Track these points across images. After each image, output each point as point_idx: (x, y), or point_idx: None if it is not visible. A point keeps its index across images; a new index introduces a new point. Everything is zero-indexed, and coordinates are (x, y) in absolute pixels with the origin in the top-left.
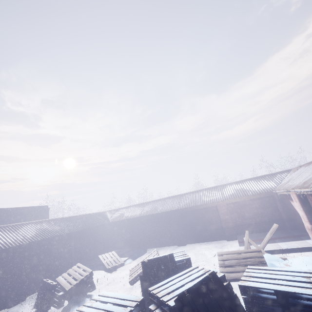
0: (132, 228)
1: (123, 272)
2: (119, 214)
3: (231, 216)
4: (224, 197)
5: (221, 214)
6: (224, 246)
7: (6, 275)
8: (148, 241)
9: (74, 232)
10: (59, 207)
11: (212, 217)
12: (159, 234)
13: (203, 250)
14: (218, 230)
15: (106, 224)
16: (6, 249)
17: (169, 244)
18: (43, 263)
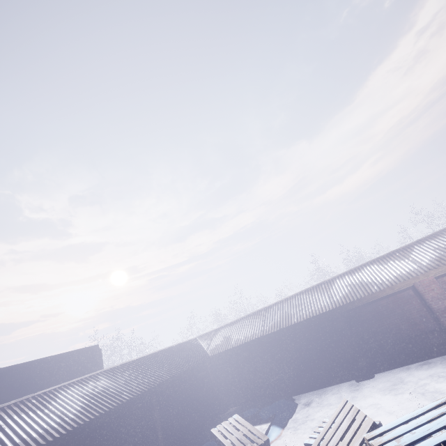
0: (253, 361)
1: None
2: (221, 339)
3: None
4: (422, 266)
5: (432, 300)
6: None
7: None
8: (290, 380)
9: (155, 387)
10: (115, 347)
11: (411, 310)
12: (310, 363)
13: (430, 383)
14: (434, 334)
15: (204, 360)
16: None
17: (337, 381)
18: None
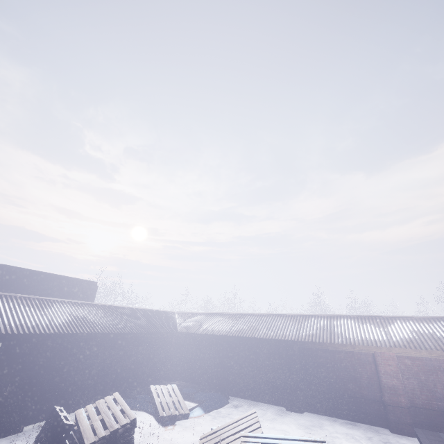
0: (210, 352)
1: (186, 433)
2: (193, 322)
3: (404, 383)
4: (391, 340)
5: (384, 374)
6: (387, 443)
7: (6, 378)
8: (233, 382)
9: (123, 334)
10: (112, 290)
11: (362, 374)
12: (255, 376)
13: (341, 438)
14: (373, 404)
15: (172, 332)
16: (19, 335)
17: (271, 401)
18: (66, 372)
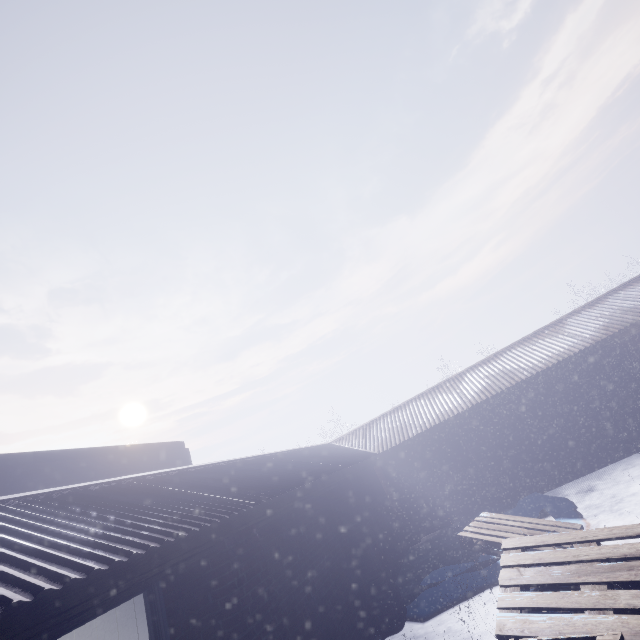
0: (456, 452)
1: None
2: (386, 431)
3: None
4: None
5: None
6: None
7: None
8: (529, 470)
9: (333, 477)
10: None
11: None
12: (560, 437)
13: None
14: None
15: (373, 458)
16: (187, 541)
17: (612, 458)
18: (305, 604)
